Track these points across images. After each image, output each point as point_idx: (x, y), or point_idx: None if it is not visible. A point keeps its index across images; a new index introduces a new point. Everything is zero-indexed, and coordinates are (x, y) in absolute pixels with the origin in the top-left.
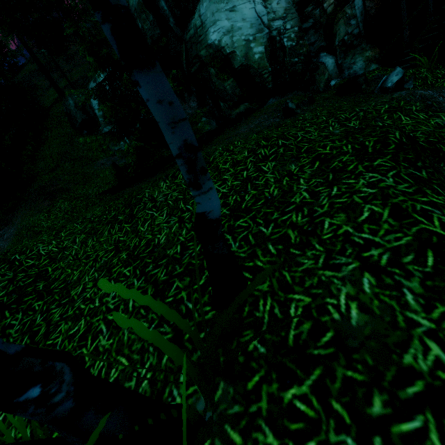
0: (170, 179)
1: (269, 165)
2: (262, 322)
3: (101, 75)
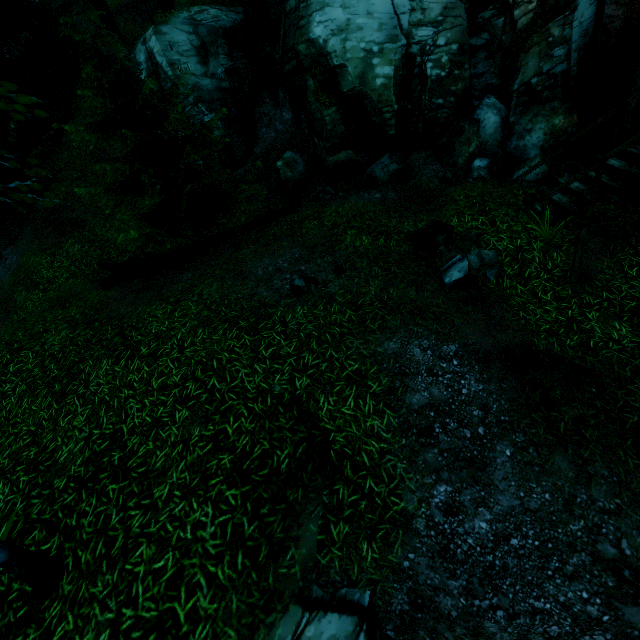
0: (113, 360)
1: (182, 414)
2: (43, 625)
3: (152, 37)
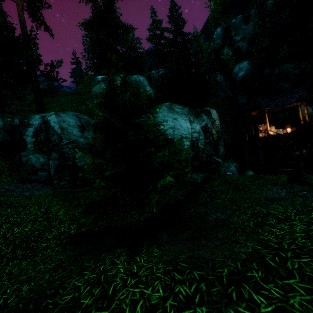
0: None
1: None
2: None
3: (53, 115)
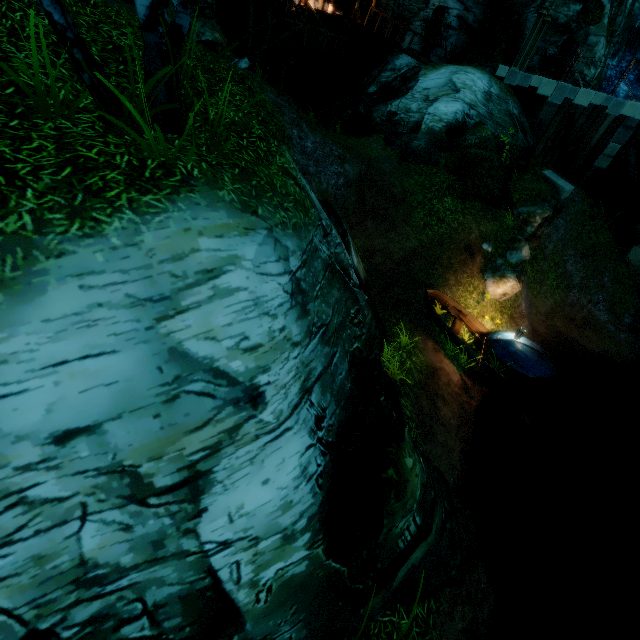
0: None
1: None
2: None
3: None
